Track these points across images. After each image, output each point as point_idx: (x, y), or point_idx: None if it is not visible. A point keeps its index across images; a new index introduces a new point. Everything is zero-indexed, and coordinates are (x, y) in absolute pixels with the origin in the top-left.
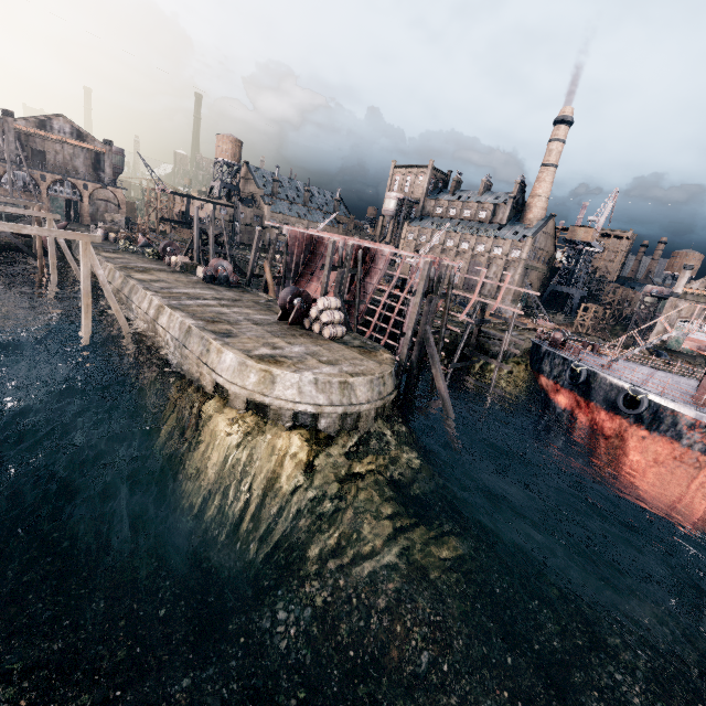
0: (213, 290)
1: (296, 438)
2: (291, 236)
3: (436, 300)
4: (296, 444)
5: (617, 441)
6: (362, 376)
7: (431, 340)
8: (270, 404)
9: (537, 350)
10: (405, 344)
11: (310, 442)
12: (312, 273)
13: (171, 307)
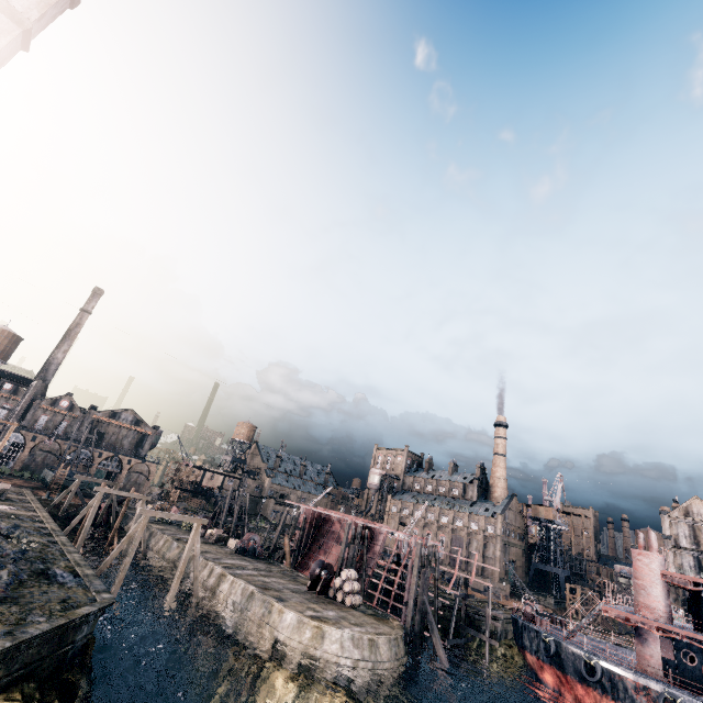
0: (248, 561)
1: (339, 690)
2: (306, 513)
3: (428, 573)
4: (339, 695)
5: None
6: (383, 635)
7: (429, 608)
8: (320, 657)
9: (516, 624)
10: (409, 612)
11: (349, 696)
12: (320, 546)
13: (234, 575)
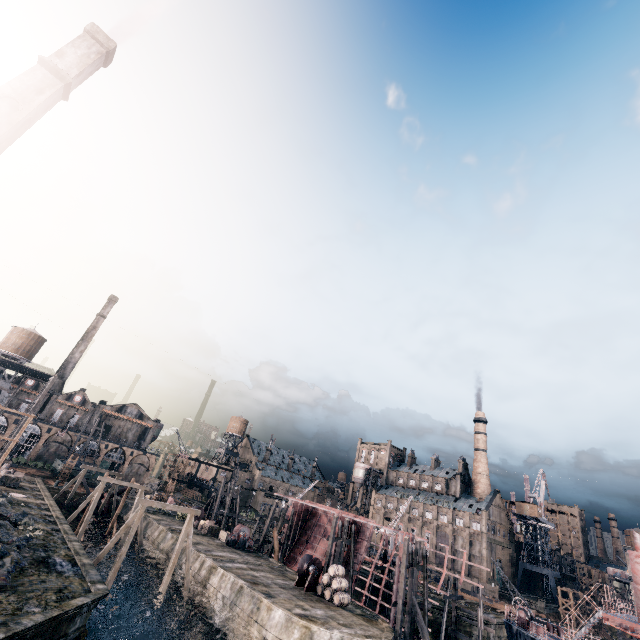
0: (238, 554)
1: None
2: (294, 506)
3: (416, 571)
4: None
5: None
6: (373, 638)
7: (418, 610)
8: None
9: (510, 630)
10: (398, 614)
11: None
12: (308, 540)
13: (224, 568)
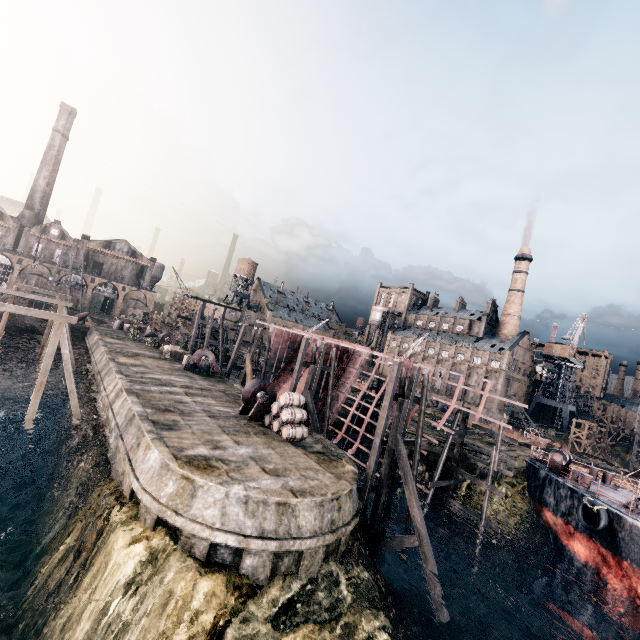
0: (188, 378)
1: (202, 588)
2: (277, 334)
3: (407, 404)
4: (200, 598)
5: None
6: (308, 497)
7: (403, 451)
8: (182, 527)
9: (534, 473)
10: (372, 454)
11: (222, 597)
12: (293, 368)
13: (129, 391)
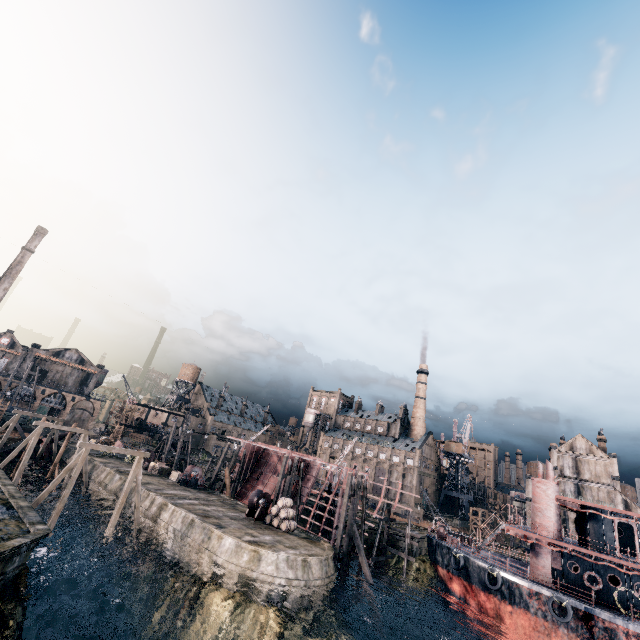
0: (189, 491)
1: (274, 607)
2: (246, 448)
3: (357, 500)
4: (273, 612)
5: (498, 621)
6: (316, 556)
7: (356, 531)
8: (257, 578)
9: (431, 542)
10: (339, 535)
11: (282, 612)
12: (258, 477)
13: (175, 504)
